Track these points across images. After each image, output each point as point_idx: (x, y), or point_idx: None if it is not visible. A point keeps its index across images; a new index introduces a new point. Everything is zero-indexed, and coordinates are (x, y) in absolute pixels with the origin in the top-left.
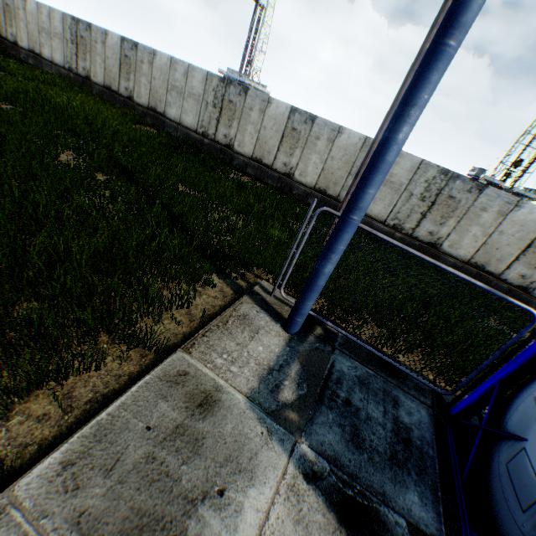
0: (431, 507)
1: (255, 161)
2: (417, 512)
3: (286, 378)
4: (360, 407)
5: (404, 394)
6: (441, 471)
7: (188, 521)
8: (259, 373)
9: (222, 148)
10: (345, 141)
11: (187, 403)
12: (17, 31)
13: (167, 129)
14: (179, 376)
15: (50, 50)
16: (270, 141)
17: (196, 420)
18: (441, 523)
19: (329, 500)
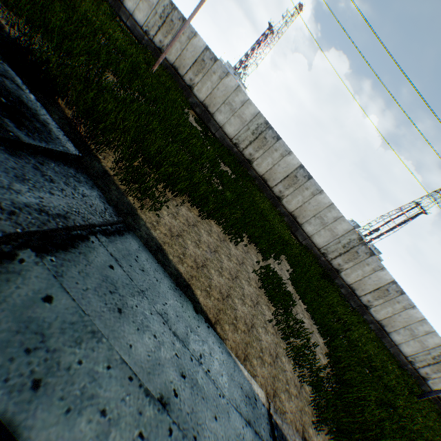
0: None
1: (349, 288)
2: None
3: None
4: None
5: None
6: None
7: None
8: None
9: (332, 269)
10: (412, 313)
11: None
12: (198, 81)
13: (297, 233)
14: None
15: (225, 119)
16: (367, 285)
17: None
18: None
19: None
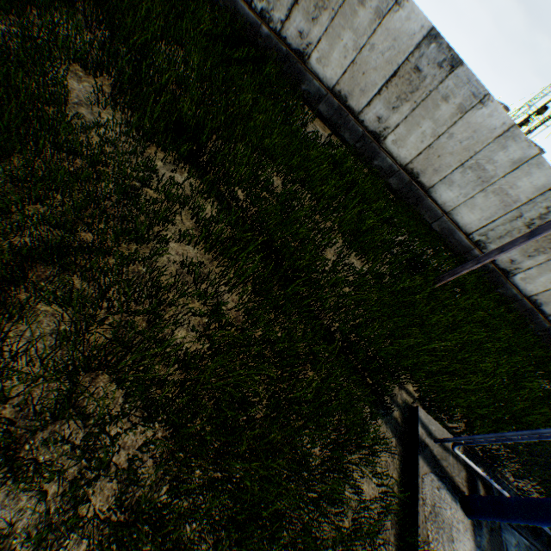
0: None
1: (335, 96)
2: None
3: None
4: None
5: None
6: None
7: None
8: None
9: (289, 55)
10: (481, 119)
11: None
12: None
13: None
14: None
15: None
16: (371, 74)
17: None
18: None
19: None
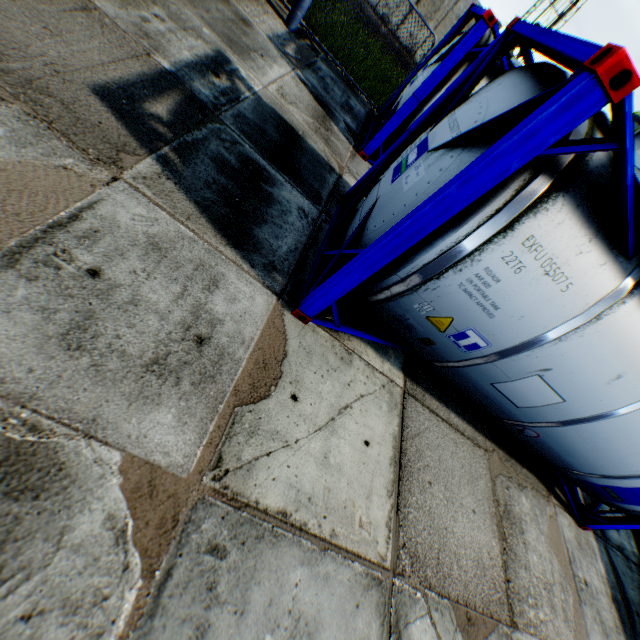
0: (355, 127)
1: None
2: (349, 123)
3: (288, 47)
4: (330, 86)
5: (355, 100)
6: (364, 126)
7: (250, 54)
8: (272, 34)
9: None
10: None
11: (234, 16)
12: None
13: None
14: (225, 1)
15: None
16: None
17: (242, 26)
18: (358, 132)
19: (311, 94)
